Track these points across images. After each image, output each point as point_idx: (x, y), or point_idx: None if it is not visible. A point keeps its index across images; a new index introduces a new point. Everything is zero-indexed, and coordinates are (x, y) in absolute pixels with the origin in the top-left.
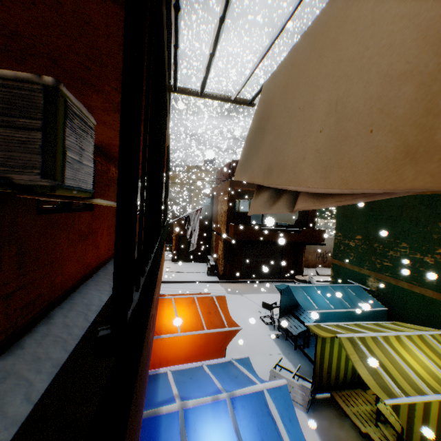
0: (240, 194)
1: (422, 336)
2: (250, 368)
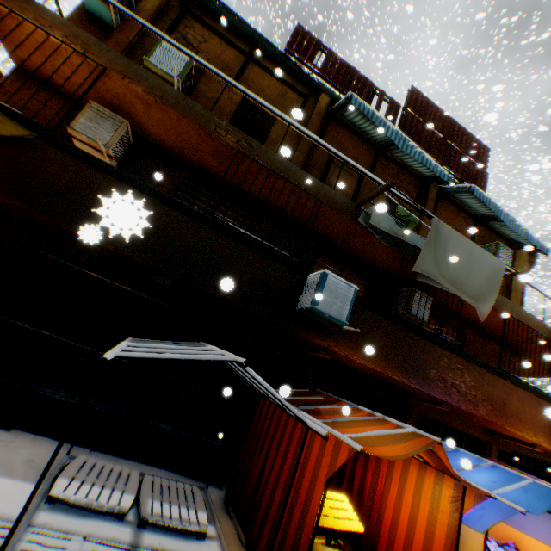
0: None
1: None
2: None
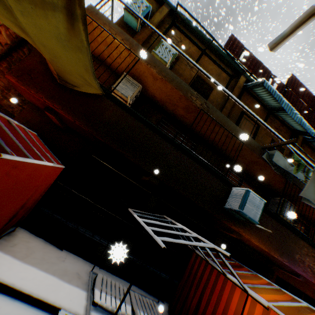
0: None
1: None
2: None
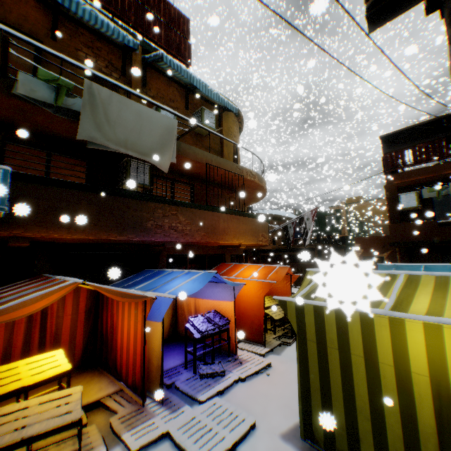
0: (405, 188)
1: (449, 278)
2: (234, 285)
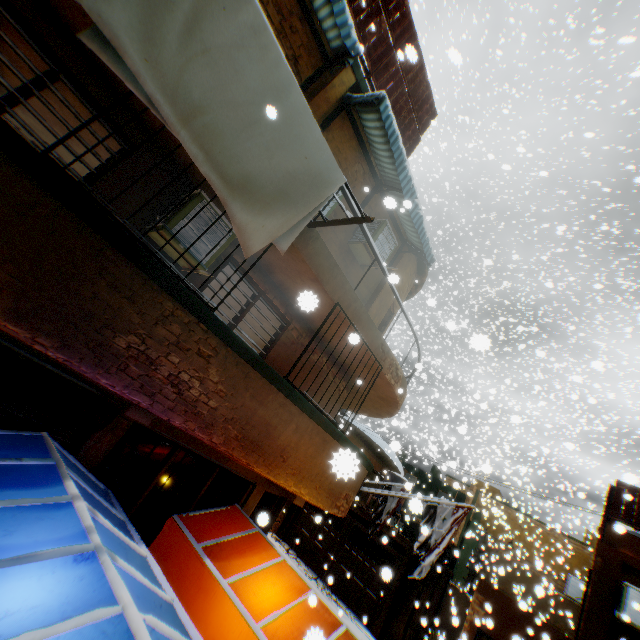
0: (639, 576)
1: None
2: None
